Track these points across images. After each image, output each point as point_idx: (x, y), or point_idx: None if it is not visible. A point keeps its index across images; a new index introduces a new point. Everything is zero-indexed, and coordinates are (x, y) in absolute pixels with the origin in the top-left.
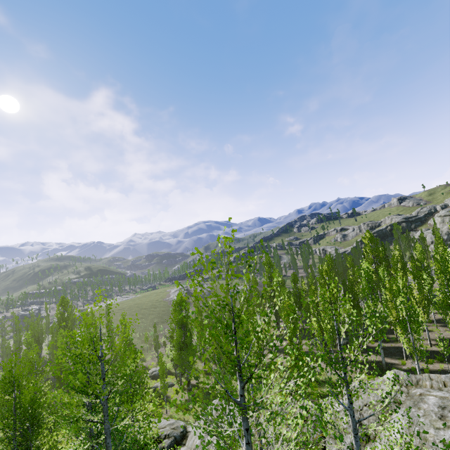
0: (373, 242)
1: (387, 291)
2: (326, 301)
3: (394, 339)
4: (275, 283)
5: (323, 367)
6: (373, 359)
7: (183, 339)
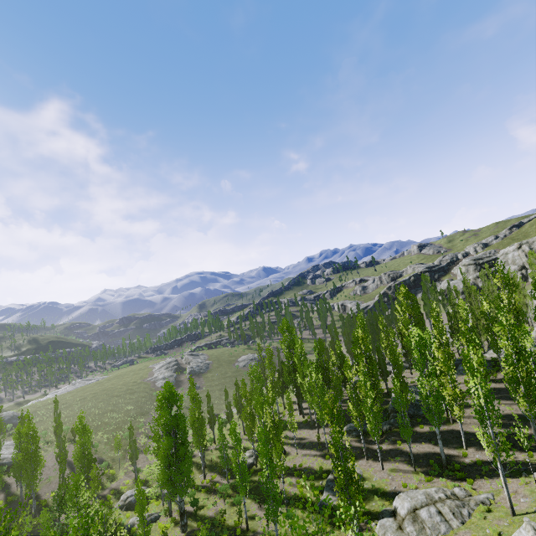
0: (409, 299)
1: (435, 360)
2: (368, 380)
3: (446, 420)
4: (297, 354)
5: (365, 467)
6: (427, 451)
7: (174, 451)
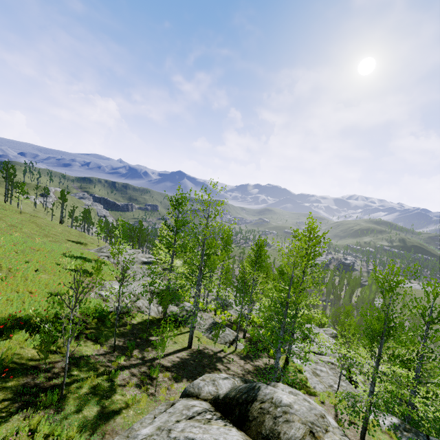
0: None
1: None
2: None
3: None
4: None
5: None
6: None
7: None
